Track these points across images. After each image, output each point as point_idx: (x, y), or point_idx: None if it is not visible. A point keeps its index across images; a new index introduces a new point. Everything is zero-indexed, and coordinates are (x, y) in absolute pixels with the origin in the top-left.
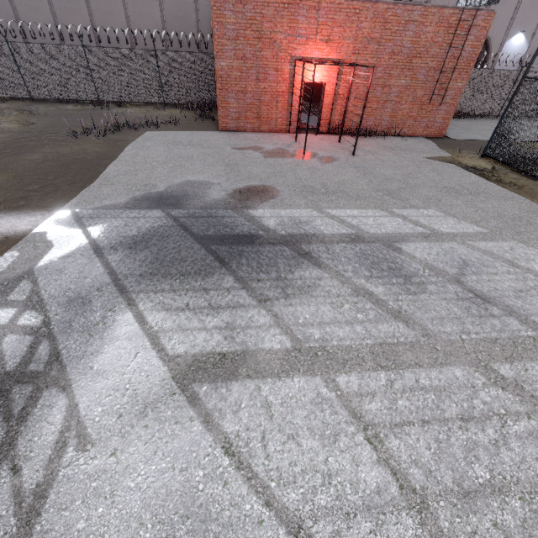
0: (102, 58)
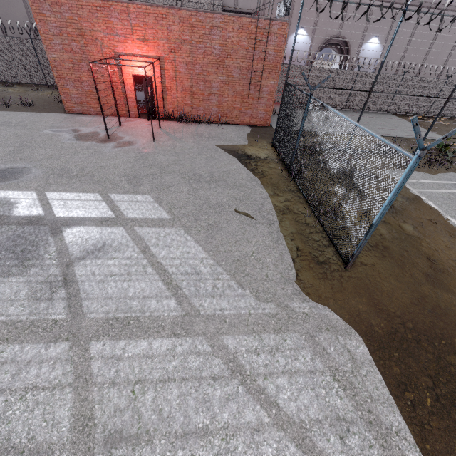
0: None
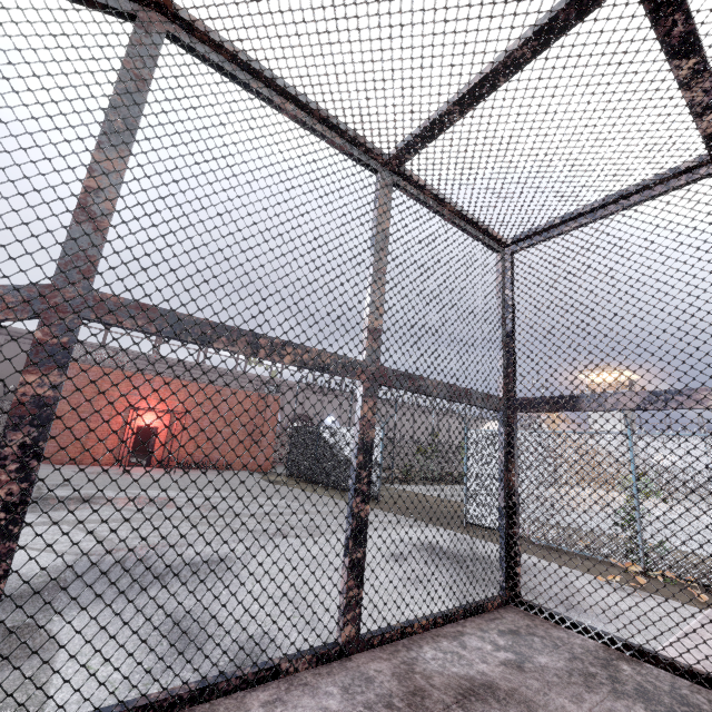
0: None
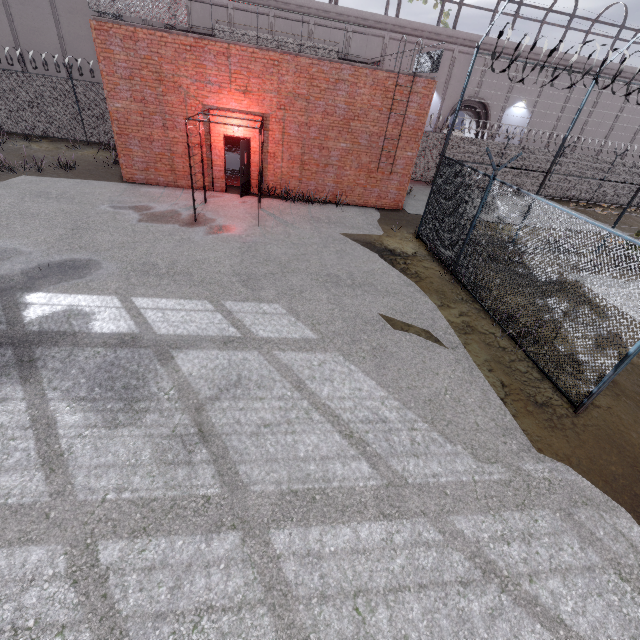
0: (2, 81)
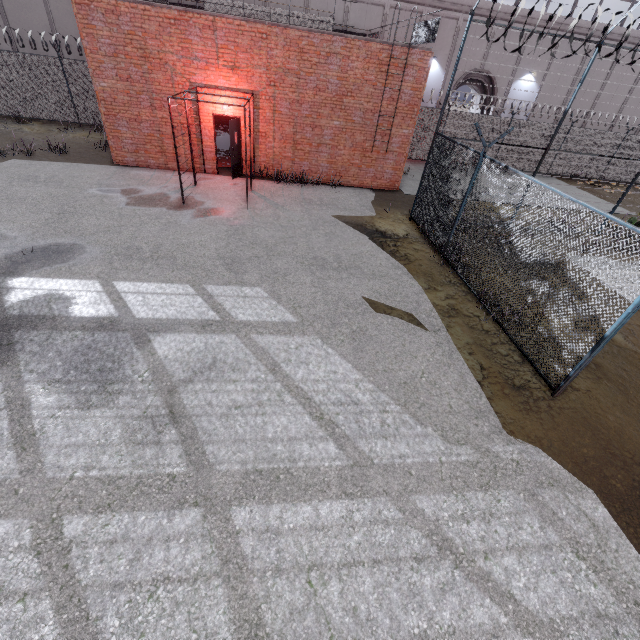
0: None
